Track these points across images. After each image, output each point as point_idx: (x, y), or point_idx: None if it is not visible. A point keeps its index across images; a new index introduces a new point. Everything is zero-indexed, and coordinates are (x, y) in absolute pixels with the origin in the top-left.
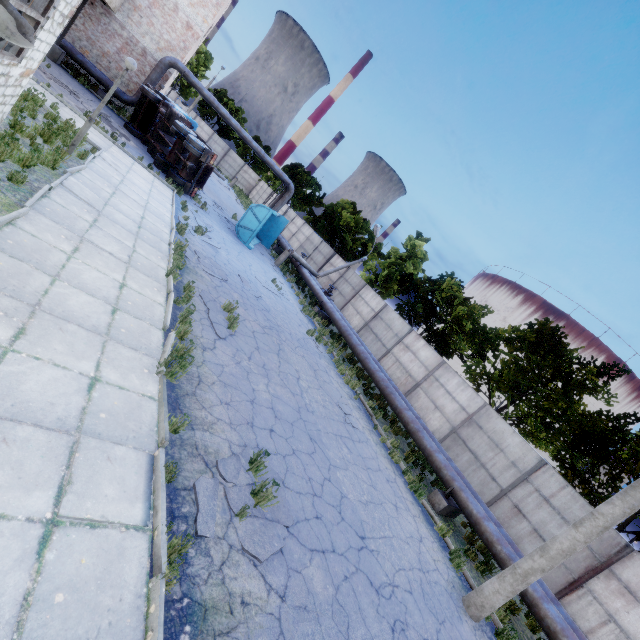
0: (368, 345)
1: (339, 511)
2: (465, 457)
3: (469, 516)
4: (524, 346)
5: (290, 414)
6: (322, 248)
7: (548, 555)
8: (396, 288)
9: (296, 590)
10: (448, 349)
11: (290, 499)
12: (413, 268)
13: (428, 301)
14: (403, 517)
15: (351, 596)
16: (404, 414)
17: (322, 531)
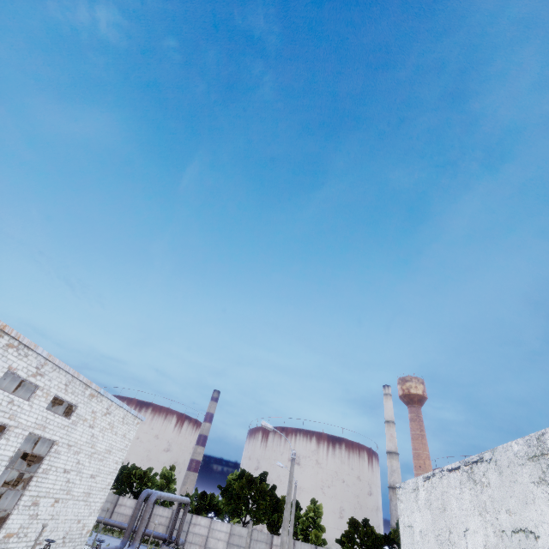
0: None
1: None
2: None
3: None
4: None
5: None
6: None
7: None
8: None
9: None
10: None
11: None
12: None
13: None
14: None
15: None
16: None
17: None
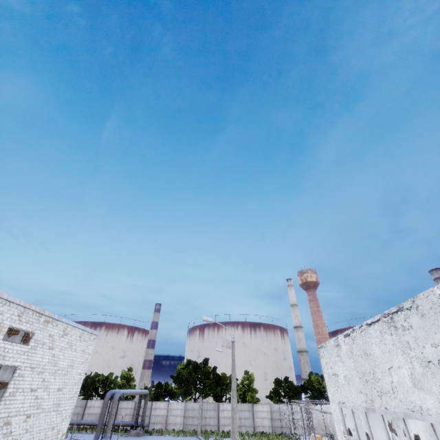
0: None
1: None
2: None
3: None
4: None
5: None
6: None
7: None
8: None
9: None
10: None
11: None
12: None
13: None
14: None
15: None
16: None
17: None
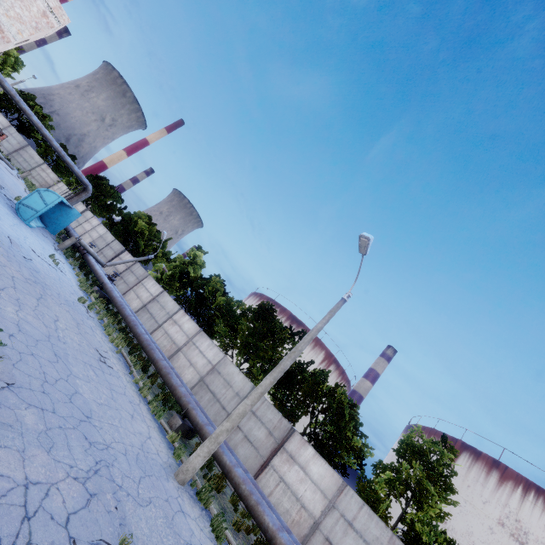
0: (143, 322)
1: (69, 397)
2: (207, 397)
3: (196, 426)
4: (251, 315)
5: (38, 335)
6: (114, 245)
7: (231, 419)
8: (178, 285)
9: (4, 415)
10: (212, 331)
11: (18, 374)
12: (194, 272)
13: (199, 293)
14: (137, 422)
15: (62, 436)
16: (160, 363)
17: (46, 400)
